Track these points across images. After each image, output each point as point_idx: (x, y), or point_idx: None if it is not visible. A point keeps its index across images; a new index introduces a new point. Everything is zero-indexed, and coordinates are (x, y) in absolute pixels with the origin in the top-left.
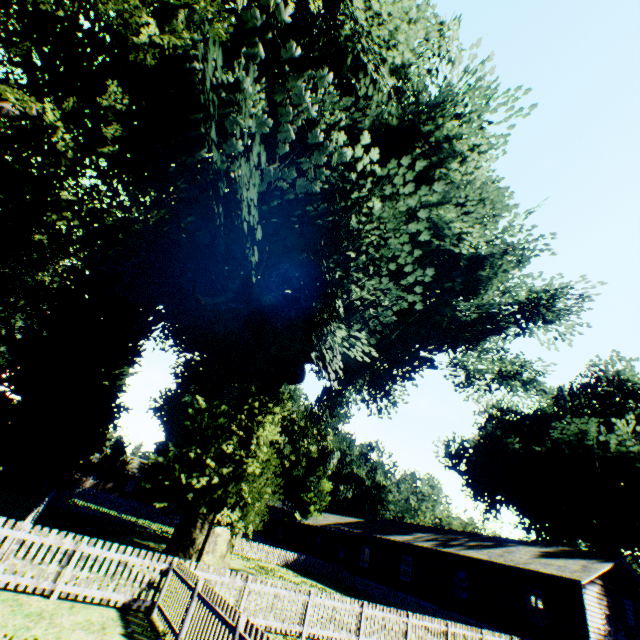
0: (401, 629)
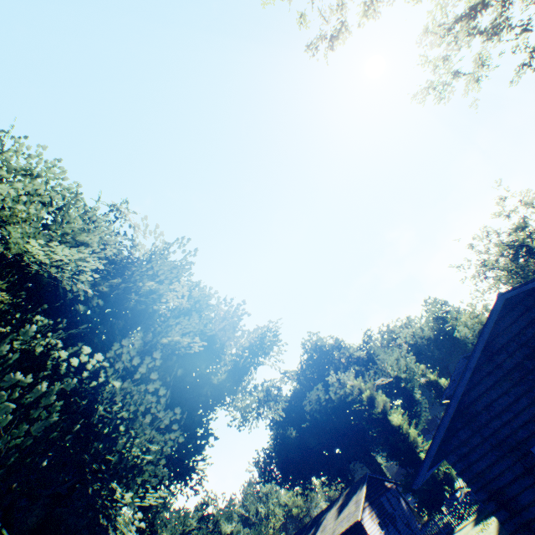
0: None
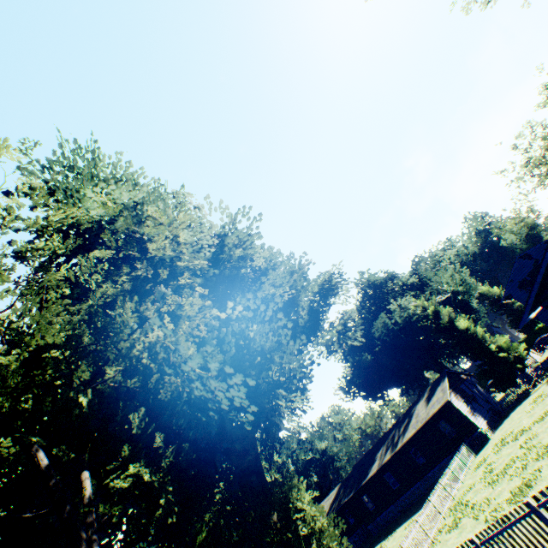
0: (434, 510)
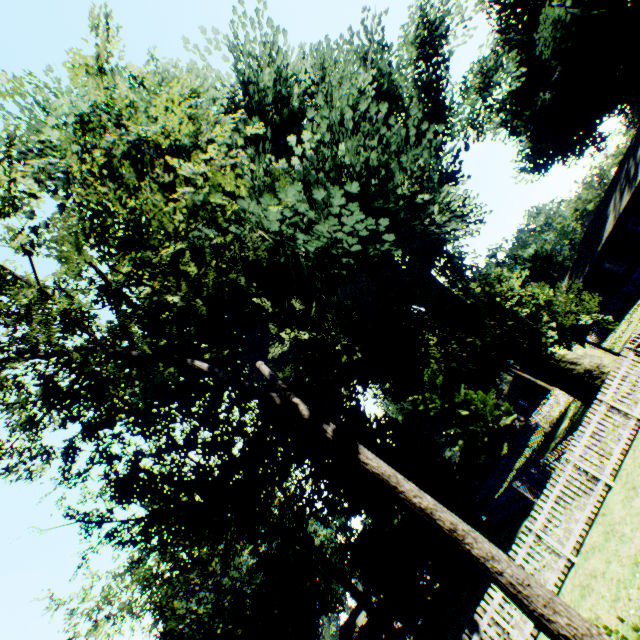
0: None
